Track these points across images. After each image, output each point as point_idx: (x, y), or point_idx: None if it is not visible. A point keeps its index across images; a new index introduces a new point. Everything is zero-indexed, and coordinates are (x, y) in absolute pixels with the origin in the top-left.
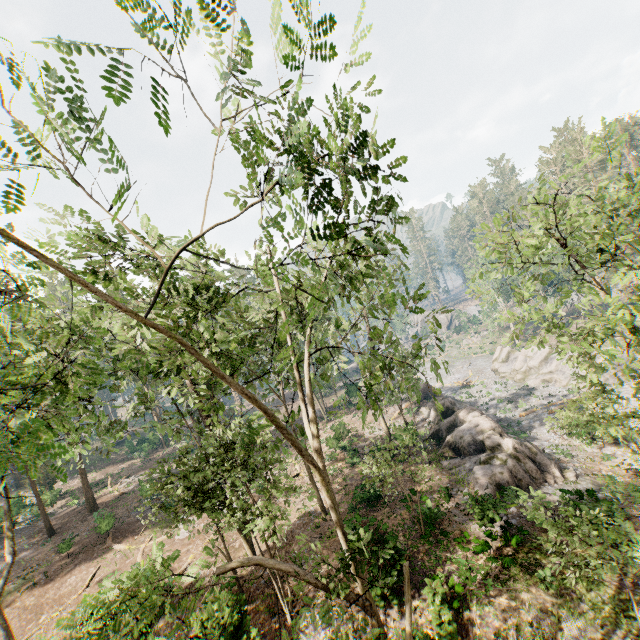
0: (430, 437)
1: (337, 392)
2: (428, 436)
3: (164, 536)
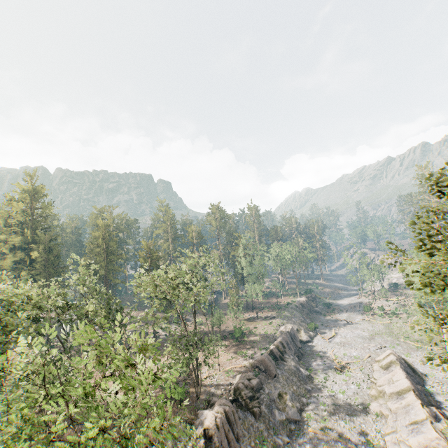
0: (206, 401)
1: (258, 321)
2: (208, 399)
3: None
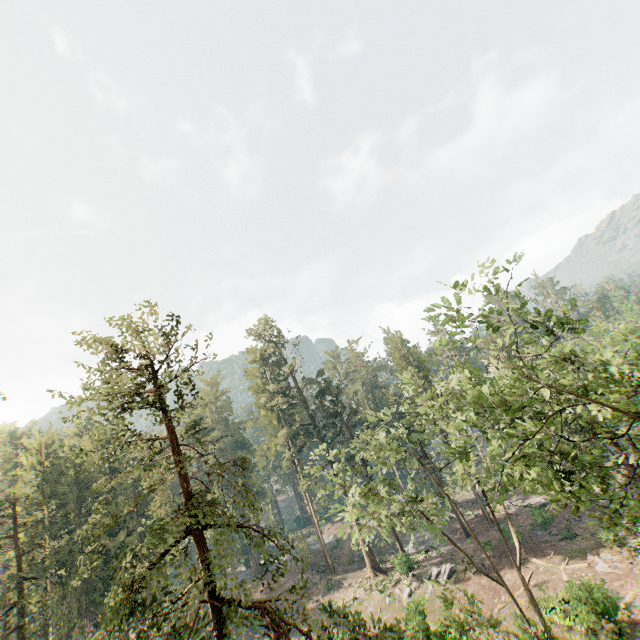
0: None
1: None
2: None
3: (581, 564)
